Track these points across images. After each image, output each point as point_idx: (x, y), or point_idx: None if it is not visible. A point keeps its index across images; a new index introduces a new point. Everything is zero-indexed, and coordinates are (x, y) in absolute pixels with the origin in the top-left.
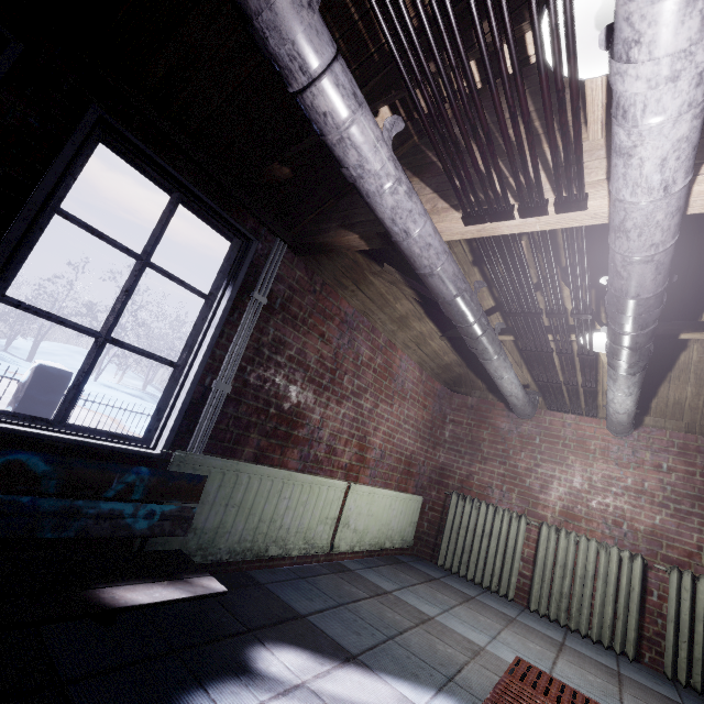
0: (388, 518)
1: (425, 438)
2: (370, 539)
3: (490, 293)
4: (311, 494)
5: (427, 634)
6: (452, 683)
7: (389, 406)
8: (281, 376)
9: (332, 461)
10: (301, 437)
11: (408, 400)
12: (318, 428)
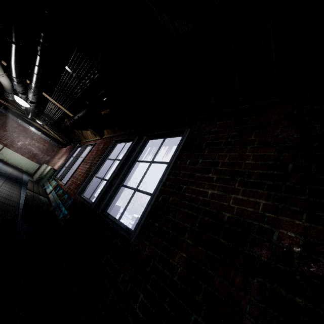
0: (21, 161)
1: (43, 152)
2: (11, 162)
3: None
4: None
5: None
6: None
7: (25, 139)
8: None
9: (0, 141)
10: None
11: (35, 141)
12: None
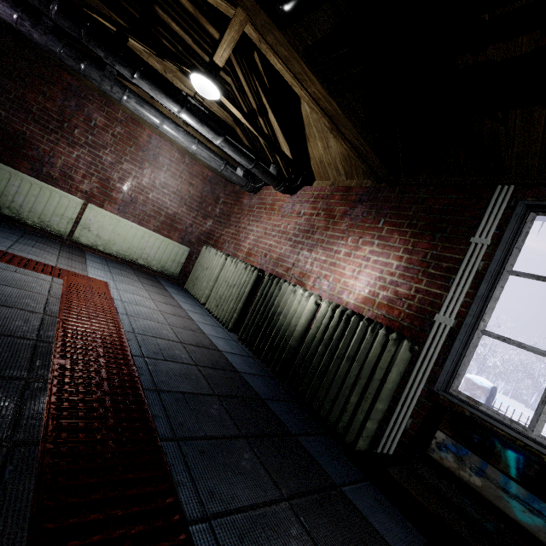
0: (142, 245)
1: (192, 207)
2: (118, 250)
3: (182, 73)
4: (43, 193)
5: (55, 256)
6: (6, 247)
7: (139, 168)
8: (2, 109)
9: (70, 183)
10: (32, 156)
11: (166, 172)
12: (49, 156)
